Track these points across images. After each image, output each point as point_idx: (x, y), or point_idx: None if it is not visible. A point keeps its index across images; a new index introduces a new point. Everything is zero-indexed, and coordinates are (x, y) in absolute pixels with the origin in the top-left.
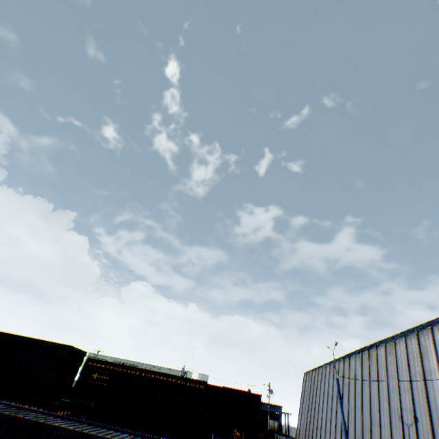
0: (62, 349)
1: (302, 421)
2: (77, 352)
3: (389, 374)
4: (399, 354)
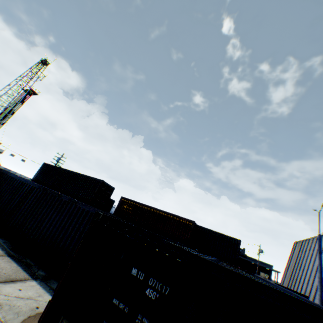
0: (98, 182)
1: (286, 276)
2: (107, 186)
3: None
4: None
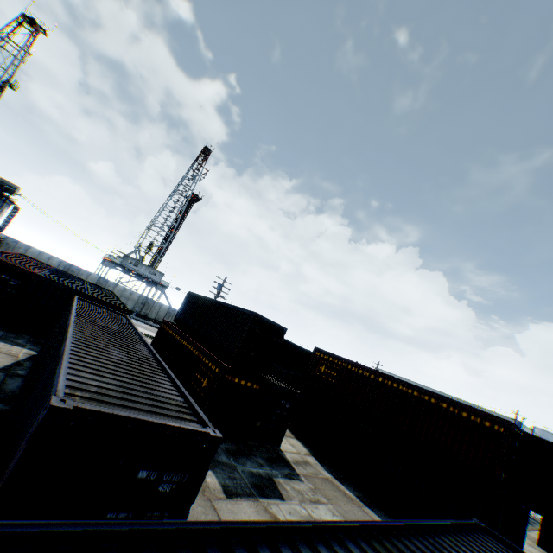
0: (249, 317)
1: None
2: (268, 324)
3: None
4: None
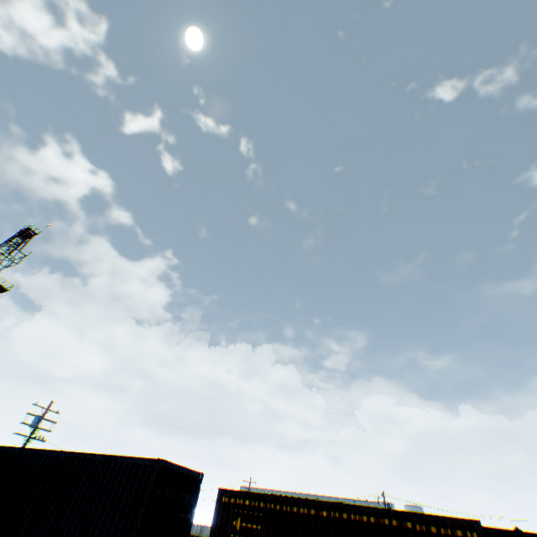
0: (147, 470)
1: None
2: (178, 474)
3: None
4: None
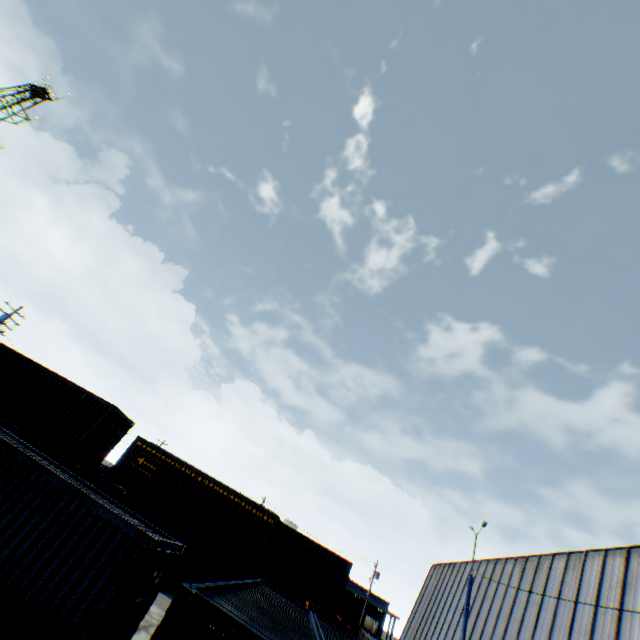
0: (104, 407)
1: (410, 630)
2: (121, 418)
3: (561, 600)
4: (587, 575)
